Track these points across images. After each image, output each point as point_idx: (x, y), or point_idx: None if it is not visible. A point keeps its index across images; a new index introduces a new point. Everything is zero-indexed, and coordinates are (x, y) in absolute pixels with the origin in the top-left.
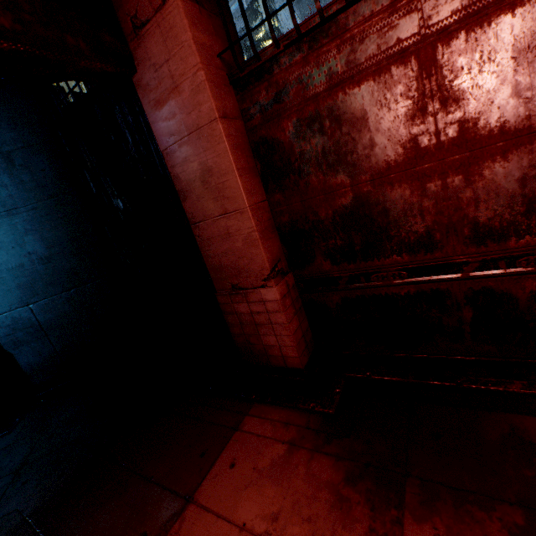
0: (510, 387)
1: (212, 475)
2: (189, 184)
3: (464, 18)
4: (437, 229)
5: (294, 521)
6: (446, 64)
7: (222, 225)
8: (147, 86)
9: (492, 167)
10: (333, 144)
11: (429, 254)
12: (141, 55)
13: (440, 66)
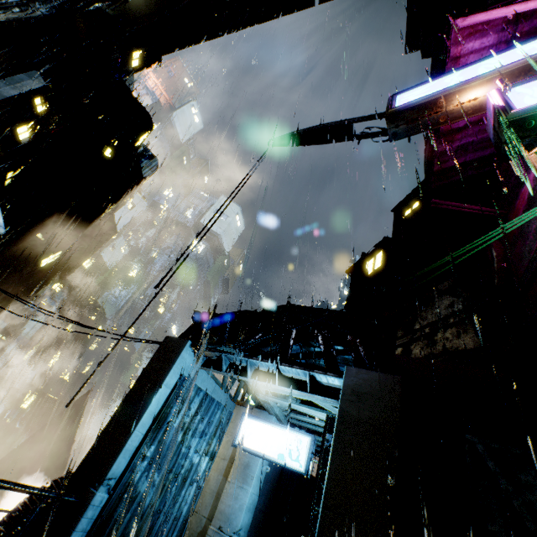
0: None
1: None
2: None
3: None
4: None
5: None
6: None
7: None
8: None
9: None
10: None
11: None
12: None
13: None
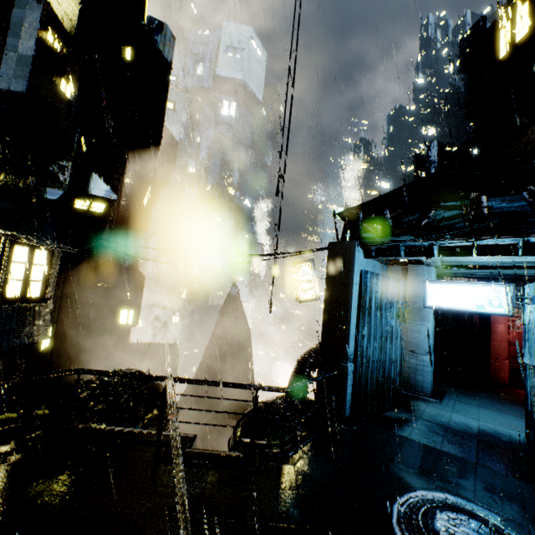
0: None
1: None
2: (494, 331)
3: None
4: None
5: None
6: None
7: (499, 343)
8: None
9: None
10: (517, 336)
11: None
12: None
13: None
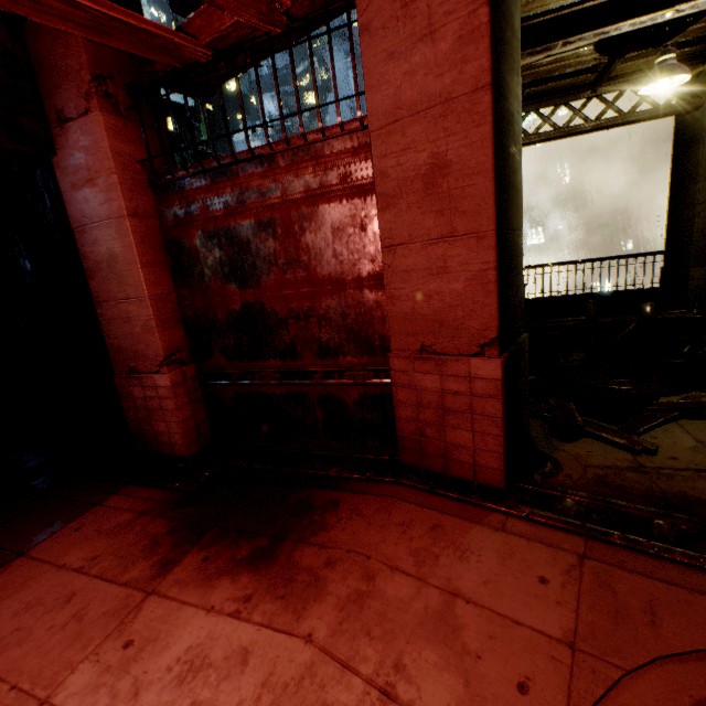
0: (329, 471)
1: (54, 537)
2: (97, 265)
3: (306, 198)
4: (298, 342)
5: (109, 558)
6: (297, 224)
7: (124, 309)
8: (66, 169)
9: (327, 302)
10: (228, 259)
11: (294, 361)
12: (63, 143)
13: (294, 224)
